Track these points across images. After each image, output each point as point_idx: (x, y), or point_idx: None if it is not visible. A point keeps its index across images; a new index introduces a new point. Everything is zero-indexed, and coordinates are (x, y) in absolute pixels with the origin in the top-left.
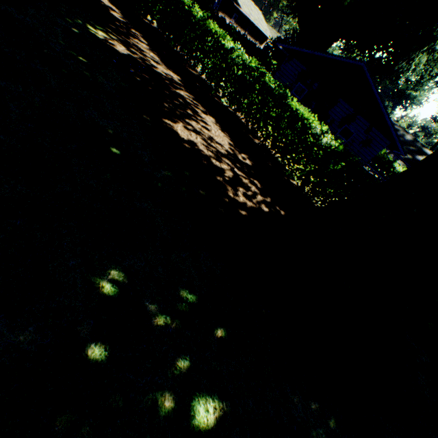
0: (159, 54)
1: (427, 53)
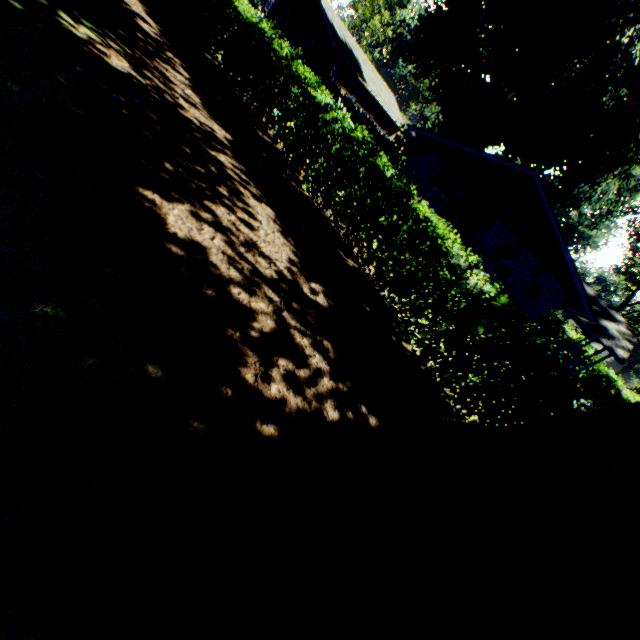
0: (207, 97)
1: (619, 178)
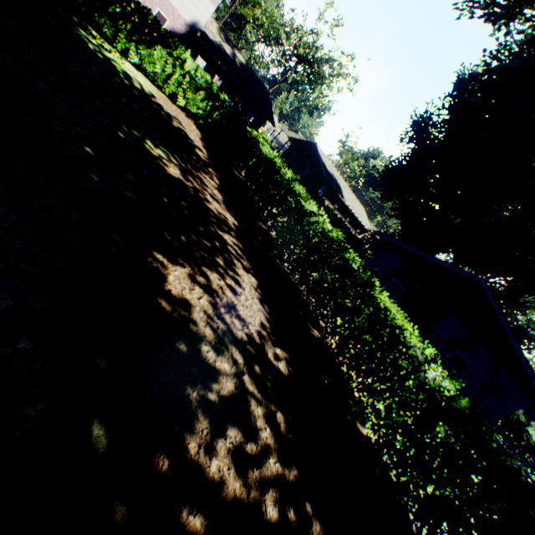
0: (228, 196)
1: None
